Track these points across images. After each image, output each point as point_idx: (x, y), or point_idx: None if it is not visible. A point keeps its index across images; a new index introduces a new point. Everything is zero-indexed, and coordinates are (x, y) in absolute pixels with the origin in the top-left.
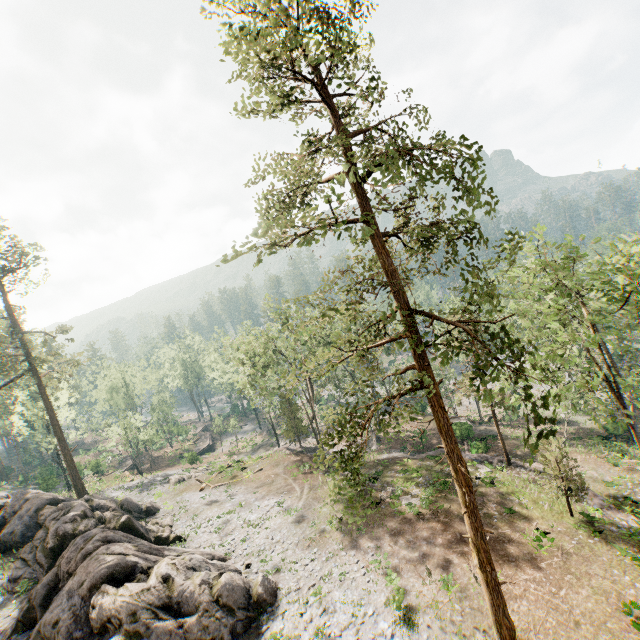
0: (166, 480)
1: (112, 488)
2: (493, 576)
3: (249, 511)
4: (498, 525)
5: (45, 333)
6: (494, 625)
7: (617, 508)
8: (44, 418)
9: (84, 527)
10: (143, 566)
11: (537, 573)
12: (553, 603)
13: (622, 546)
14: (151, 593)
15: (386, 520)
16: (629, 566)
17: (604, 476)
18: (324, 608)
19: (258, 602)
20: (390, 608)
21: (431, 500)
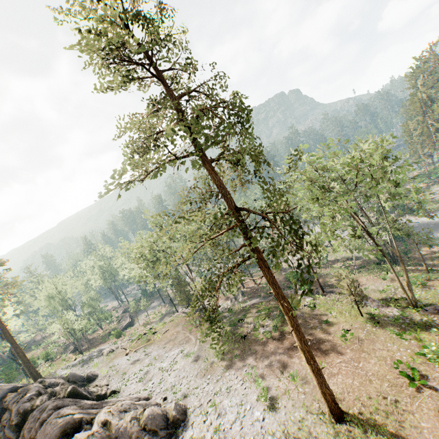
0: (100, 353)
1: (61, 368)
2: (315, 366)
3: (162, 361)
4: (320, 332)
5: None
6: (322, 396)
7: (387, 305)
8: None
9: (40, 402)
10: (87, 418)
11: (345, 356)
12: (356, 372)
13: (391, 328)
14: (95, 436)
15: (252, 345)
16: (396, 339)
17: (379, 287)
18: (218, 413)
19: (174, 421)
20: (260, 402)
21: (279, 326)
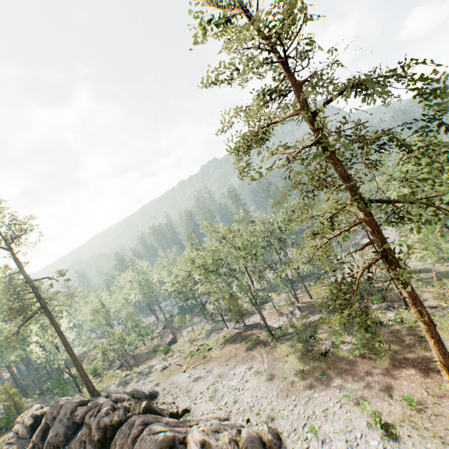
0: (152, 370)
1: (113, 384)
2: None
3: (228, 379)
4: (422, 350)
5: (49, 278)
6: None
7: None
8: (53, 342)
9: (117, 417)
10: (179, 437)
11: None
12: None
13: None
14: None
15: (337, 364)
16: None
17: None
18: (322, 440)
19: (271, 446)
20: (373, 429)
21: (364, 343)
